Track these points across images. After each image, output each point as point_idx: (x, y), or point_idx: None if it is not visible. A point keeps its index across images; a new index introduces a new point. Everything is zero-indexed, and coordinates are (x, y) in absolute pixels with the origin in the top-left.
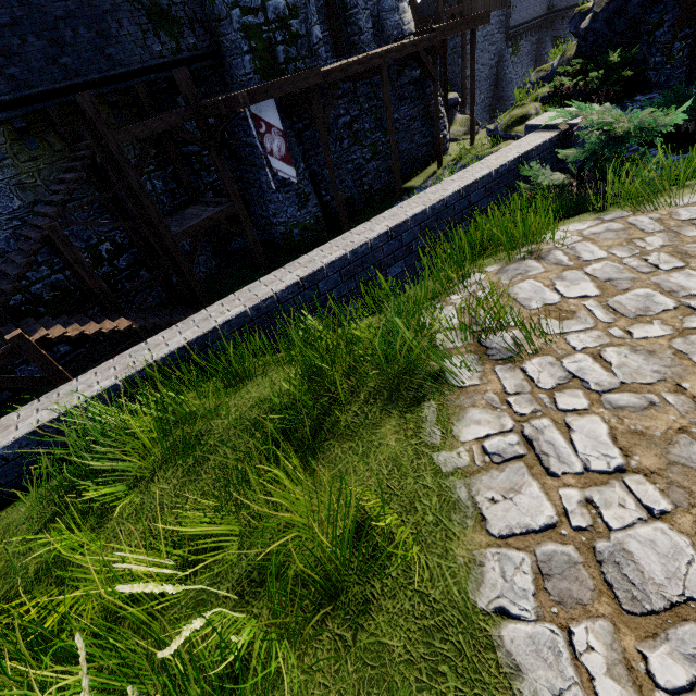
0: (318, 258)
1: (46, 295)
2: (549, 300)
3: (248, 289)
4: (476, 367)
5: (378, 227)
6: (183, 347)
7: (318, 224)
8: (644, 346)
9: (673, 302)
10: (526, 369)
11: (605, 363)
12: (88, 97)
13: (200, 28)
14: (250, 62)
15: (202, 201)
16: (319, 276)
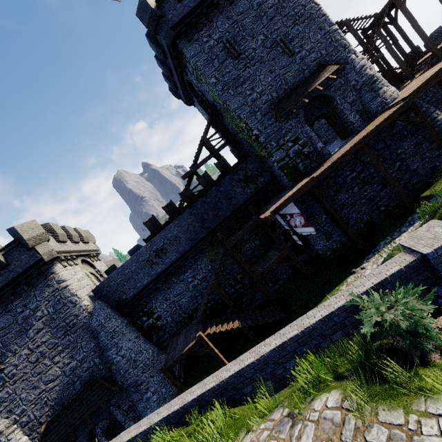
0: (245, 359)
1: (220, 300)
2: None
3: (221, 370)
4: None
5: (273, 343)
6: (195, 398)
7: (343, 246)
8: None
9: None
10: None
11: None
12: (220, 234)
13: (265, 173)
14: (286, 178)
15: (275, 247)
16: (243, 371)
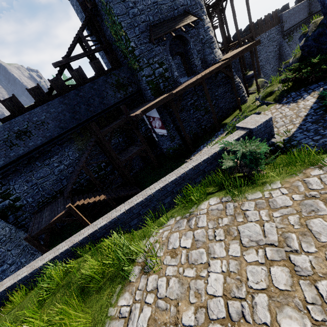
0: (134, 200)
1: (84, 183)
2: (175, 246)
3: (111, 213)
4: (138, 273)
5: (157, 187)
6: (87, 236)
7: (180, 147)
8: (182, 280)
9: (206, 260)
10: (148, 279)
11: (167, 285)
12: (93, 124)
13: (133, 84)
14: (150, 92)
15: (135, 144)
16: (132, 208)
